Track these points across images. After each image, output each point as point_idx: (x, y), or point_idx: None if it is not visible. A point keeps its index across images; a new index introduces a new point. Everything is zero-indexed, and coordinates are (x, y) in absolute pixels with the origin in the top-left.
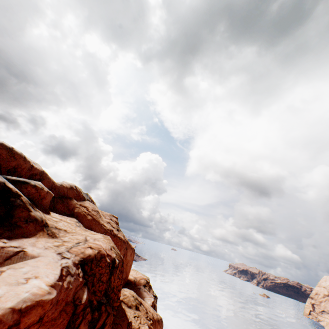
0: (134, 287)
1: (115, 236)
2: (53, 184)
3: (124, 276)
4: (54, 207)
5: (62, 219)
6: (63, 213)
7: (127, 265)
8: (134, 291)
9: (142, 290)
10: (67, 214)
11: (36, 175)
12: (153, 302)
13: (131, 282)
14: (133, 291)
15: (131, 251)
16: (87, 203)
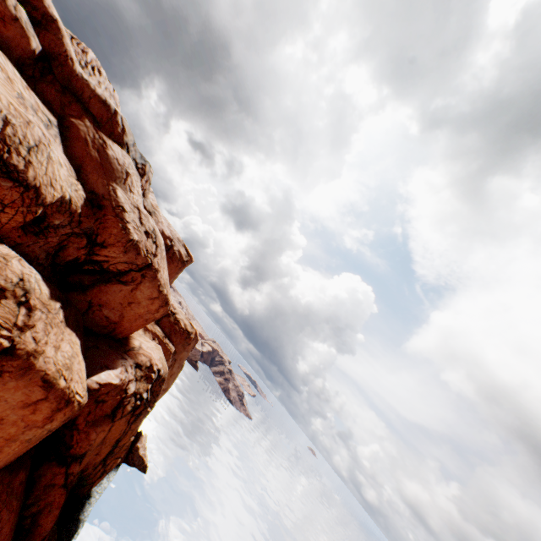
0: (119, 351)
1: (119, 218)
2: (63, 56)
3: (114, 317)
4: (34, 78)
5: (2, 65)
6: (44, 98)
7: (131, 306)
8: (110, 352)
9: (124, 362)
10: (50, 106)
11: (36, 11)
12: (123, 396)
13: (125, 345)
14: (48, 291)
15: (157, 295)
16: (119, 149)
